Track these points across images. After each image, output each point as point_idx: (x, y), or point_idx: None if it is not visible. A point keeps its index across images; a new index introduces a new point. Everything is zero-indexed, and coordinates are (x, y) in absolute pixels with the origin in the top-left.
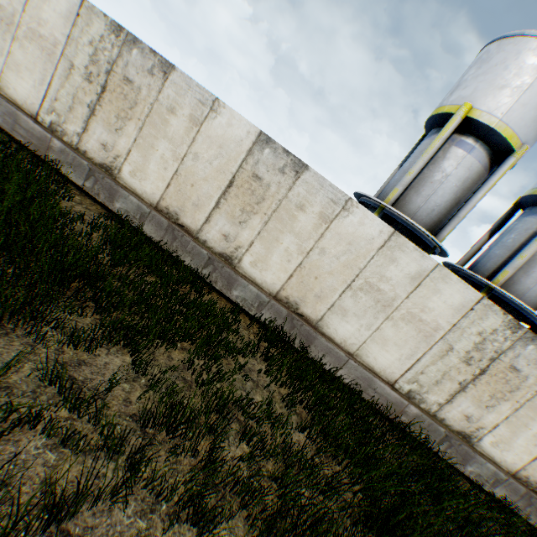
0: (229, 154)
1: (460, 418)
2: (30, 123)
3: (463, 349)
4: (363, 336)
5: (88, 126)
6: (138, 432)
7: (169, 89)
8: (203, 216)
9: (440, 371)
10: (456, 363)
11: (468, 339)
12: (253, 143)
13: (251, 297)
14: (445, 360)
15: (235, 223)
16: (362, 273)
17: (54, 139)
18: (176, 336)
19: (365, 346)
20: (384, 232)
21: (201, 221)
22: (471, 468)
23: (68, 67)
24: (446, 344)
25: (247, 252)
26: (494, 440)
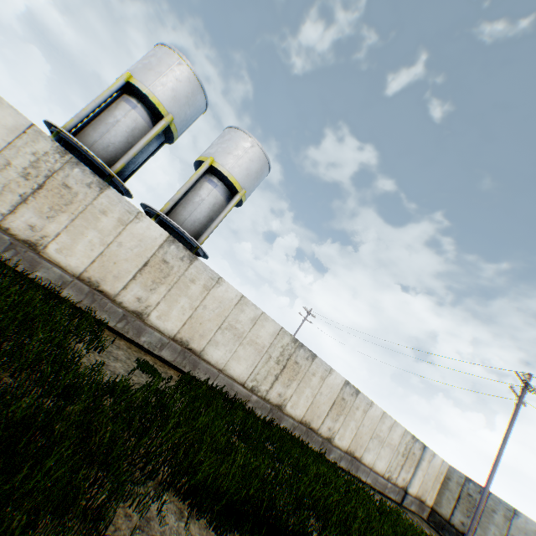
0: None
1: (26, 228)
2: None
3: (22, 166)
4: None
5: None
6: None
7: None
8: None
9: (2, 183)
10: (17, 177)
11: (26, 157)
12: None
13: None
14: (7, 174)
15: None
16: None
17: None
18: None
19: None
20: None
21: None
22: (42, 274)
23: None
24: (6, 159)
25: None
26: (60, 248)
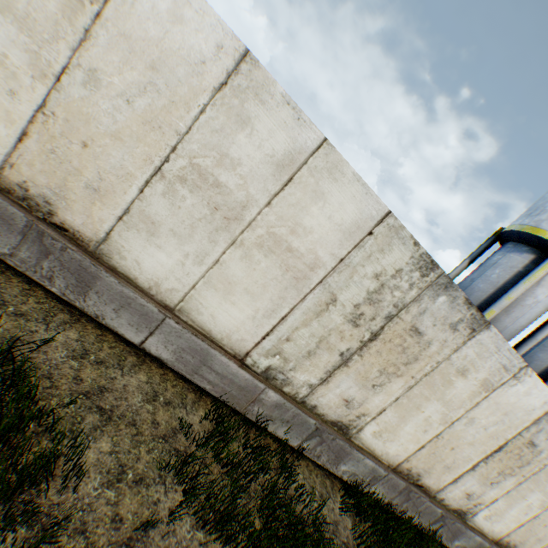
0: (511, 421)
1: None
2: (230, 367)
3: None
4: None
5: (330, 377)
6: None
7: (469, 348)
8: (450, 477)
9: None
10: None
11: None
12: (544, 413)
13: (472, 544)
14: None
15: (485, 483)
16: None
17: (268, 390)
18: None
19: None
20: None
21: (446, 481)
22: None
23: (324, 299)
24: None
25: (485, 506)
26: None
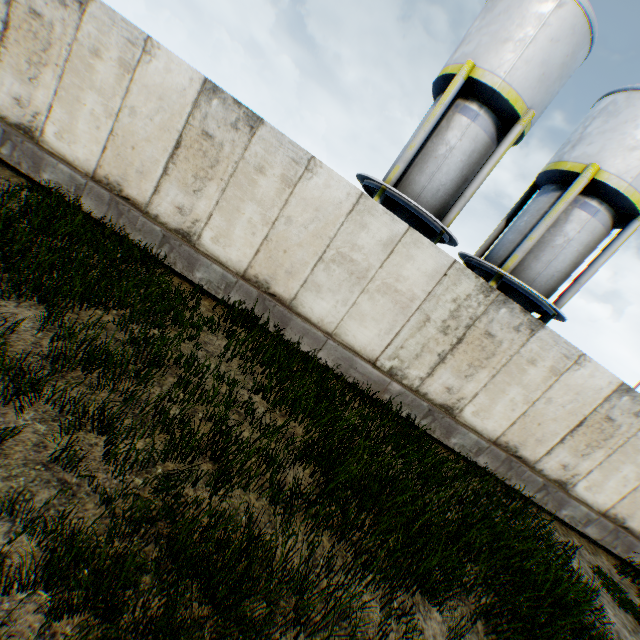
0: (172, 108)
1: (442, 391)
2: None
3: (440, 318)
4: (340, 313)
5: None
6: (49, 368)
7: (89, 25)
8: (151, 186)
9: (419, 344)
10: (434, 334)
11: (444, 307)
12: (199, 94)
13: (216, 278)
14: (424, 331)
15: (189, 192)
16: (333, 242)
17: None
18: (110, 302)
19: (343, 323)
20: (352, 194)
21: (150, 192)
22: (456, 440)
23: None
24: (424, 314)
25: (206, 226)
26: (476, 410)
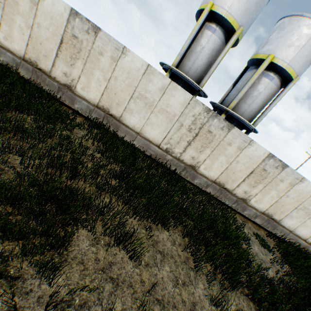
0: (57, 24)
1: (190, 158)
2: None
3: (187, 124)
4: (142, 123)
5: None
6: None
7: None
8: (51, 63)
9: (178, 137)
10: (185, 132)
11: (189, 119)
12: (69, 16)
13: (85, 107)
14: (180, 131)
15: (69, 66)
16: (137, 89)
17: None
18: (30, 112)
19: (144, 128)
20: (144, 65)
21: (51, 66)
22: (197, 181)
23: None
24: (180, 123)
25: (78, 82)
26: (205, 167)
